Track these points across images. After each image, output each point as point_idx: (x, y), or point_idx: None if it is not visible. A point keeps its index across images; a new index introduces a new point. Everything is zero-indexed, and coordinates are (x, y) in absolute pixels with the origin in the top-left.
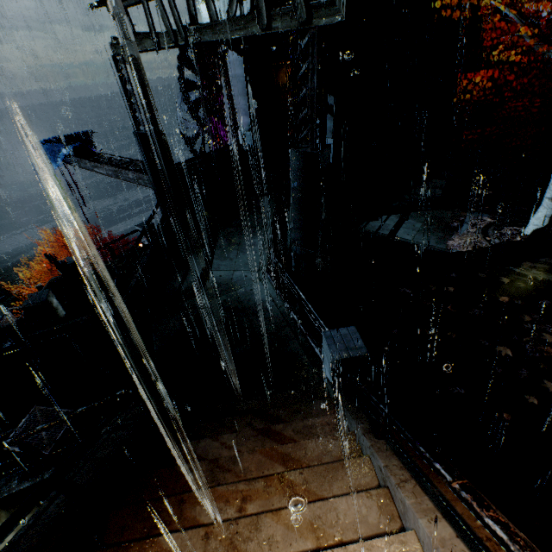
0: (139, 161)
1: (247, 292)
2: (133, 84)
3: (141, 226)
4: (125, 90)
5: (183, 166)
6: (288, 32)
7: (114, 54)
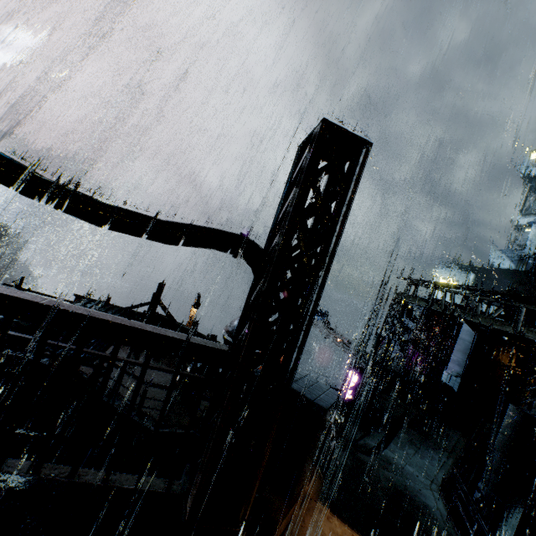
0: (360, 347)
1: (415, 488)
2: (396, 313)
3: (329, 384)
4: (389, 313)
5: (392, 367)
6: (534, 340)
7: (394, 297)
